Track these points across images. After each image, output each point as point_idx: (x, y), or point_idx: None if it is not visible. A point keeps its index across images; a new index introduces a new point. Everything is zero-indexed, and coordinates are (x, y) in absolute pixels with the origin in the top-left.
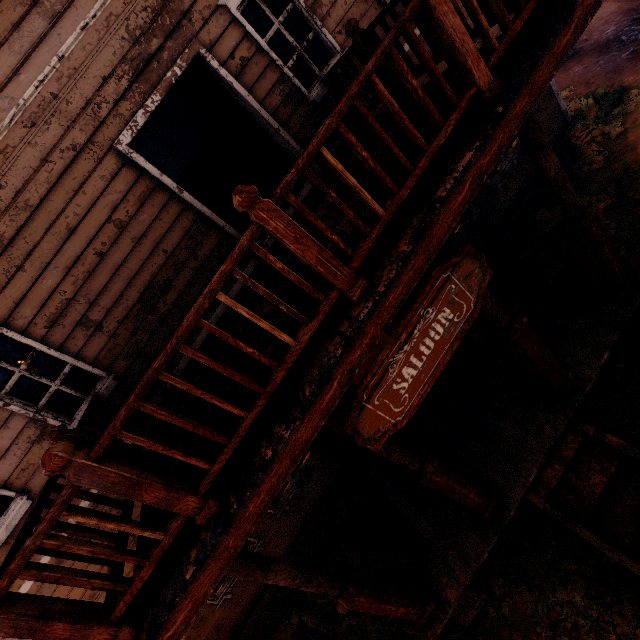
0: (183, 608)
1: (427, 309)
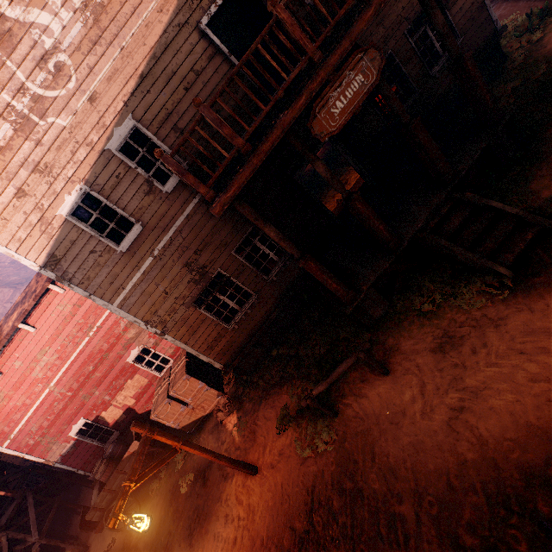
0: (234, 185)
1: (350, 72)
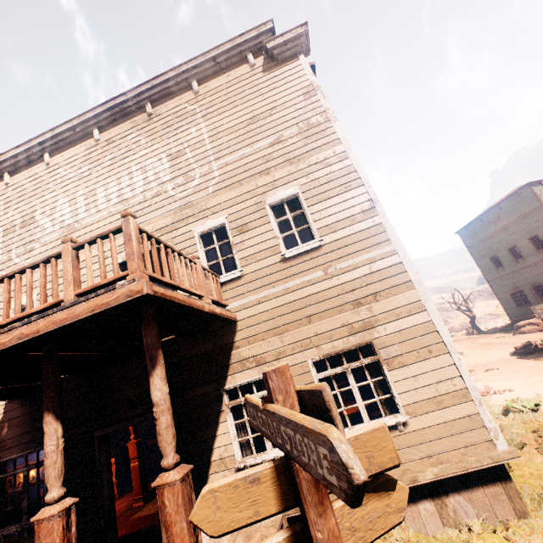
0: None
1: None
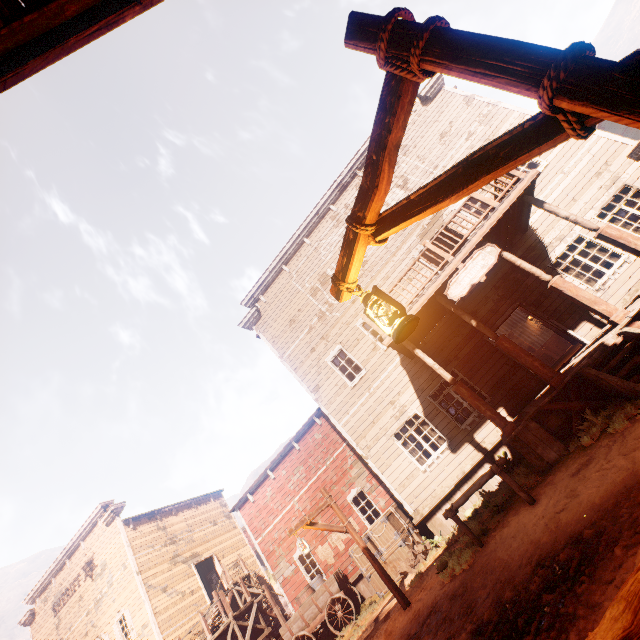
0: None
1: (473, 261)
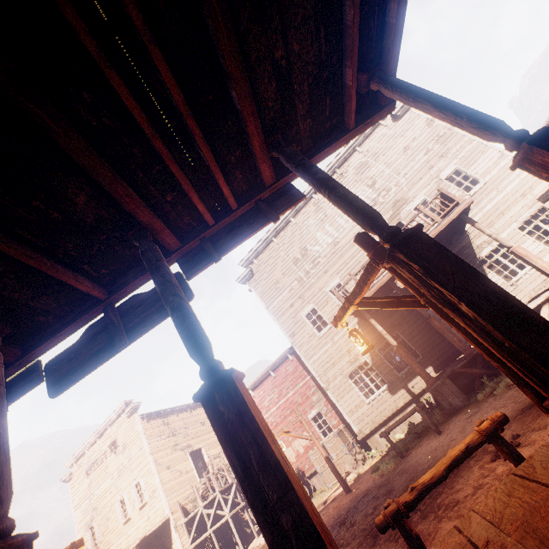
0: None
1: None
